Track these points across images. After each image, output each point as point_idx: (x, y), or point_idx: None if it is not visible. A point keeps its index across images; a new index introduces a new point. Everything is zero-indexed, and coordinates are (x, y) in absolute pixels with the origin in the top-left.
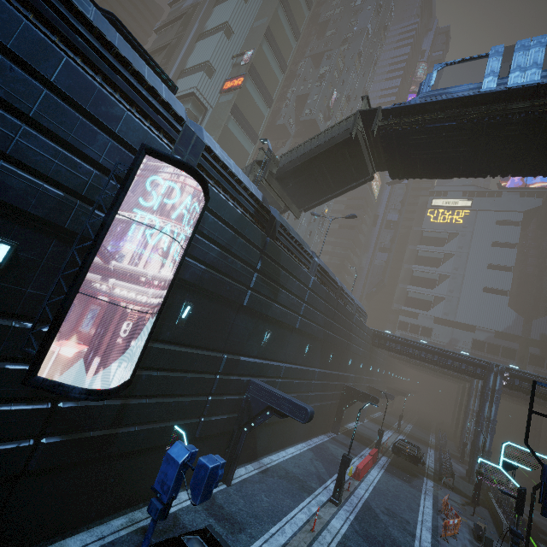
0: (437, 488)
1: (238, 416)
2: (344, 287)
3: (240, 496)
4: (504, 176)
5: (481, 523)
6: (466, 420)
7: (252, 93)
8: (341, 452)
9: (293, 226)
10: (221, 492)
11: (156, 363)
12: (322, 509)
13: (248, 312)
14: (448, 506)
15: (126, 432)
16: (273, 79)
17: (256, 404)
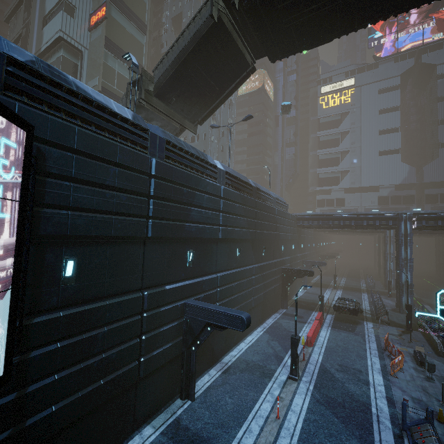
0: (376, 328)
1: (183, 339)
2: (259, 186)
3: (205, 407)
4: (386, 18)
5: (419, 347)
6: (386, 263)
7: (121, 22)
8: (292, 324)
9: (205, 146)
10: (186, 411)
11: (49, 337)
12: (284, 390)
13: (158, 241)
14: (390, 344)
15: (40, 419)
16: (139, 2)
17: (196, 324)
